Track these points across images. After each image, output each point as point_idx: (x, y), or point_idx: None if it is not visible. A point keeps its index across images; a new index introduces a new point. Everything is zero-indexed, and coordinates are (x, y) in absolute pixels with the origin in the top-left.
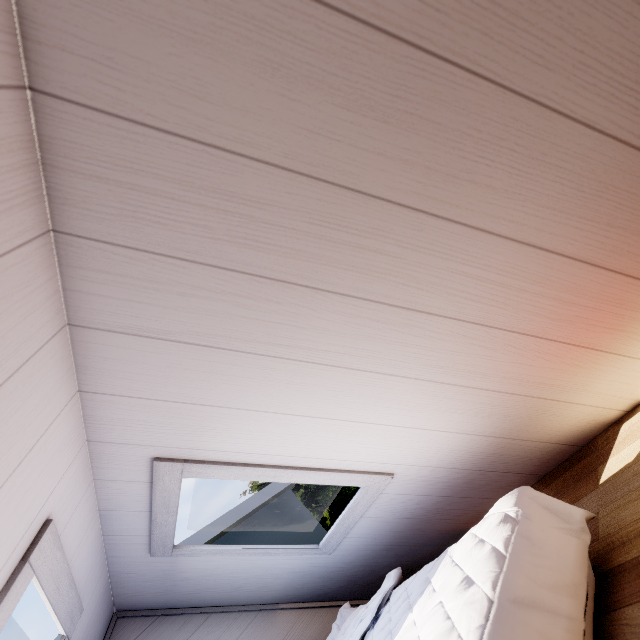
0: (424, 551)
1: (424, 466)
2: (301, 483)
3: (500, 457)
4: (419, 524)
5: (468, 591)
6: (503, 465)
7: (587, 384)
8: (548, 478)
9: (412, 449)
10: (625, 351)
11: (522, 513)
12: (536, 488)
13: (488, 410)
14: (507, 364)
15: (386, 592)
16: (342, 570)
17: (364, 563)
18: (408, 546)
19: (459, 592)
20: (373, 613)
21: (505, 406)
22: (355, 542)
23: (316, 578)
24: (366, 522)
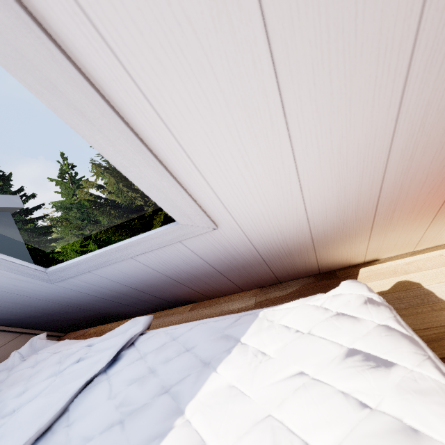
0: (144, 307)
1: (245, 234)
2: (115, 166)
3: (287, 257)
4: (169, 285)
5: (394, 373)
6: (279, 264)
7: (394, 231)
8: (284, 285)
9: (264, 209)
10: (436, 220)
11: (384, 301)
12: (271, 288)
13: (349, 210)
14: (424, 174)
15: (133, 336)
16: (49, 302)
17: (80, 302)
18: (137, 299)
19: (359, 369)
20: (111, 356)
21: (357, 215)
22: (94, 280)
23: (7, 302)
24: (129, 265)
